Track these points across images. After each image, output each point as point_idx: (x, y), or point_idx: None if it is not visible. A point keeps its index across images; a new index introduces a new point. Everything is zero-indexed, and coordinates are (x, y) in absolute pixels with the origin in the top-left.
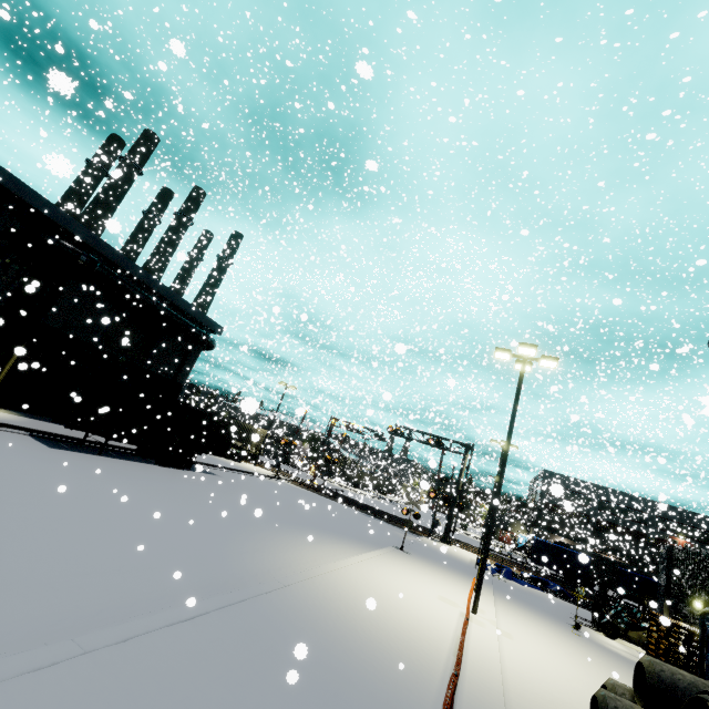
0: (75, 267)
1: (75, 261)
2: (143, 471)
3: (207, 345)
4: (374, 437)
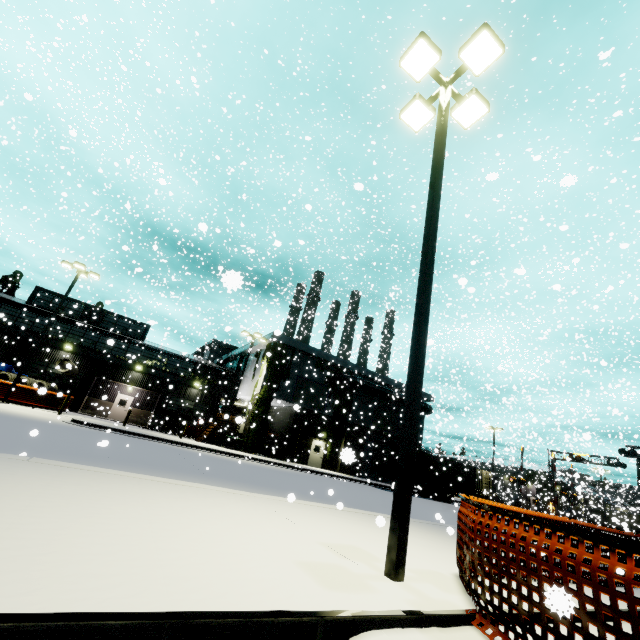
0: (355, 386)
1: (355, 383)
2: (434, 502)
3: (428, 411)
4: (608, 463)
